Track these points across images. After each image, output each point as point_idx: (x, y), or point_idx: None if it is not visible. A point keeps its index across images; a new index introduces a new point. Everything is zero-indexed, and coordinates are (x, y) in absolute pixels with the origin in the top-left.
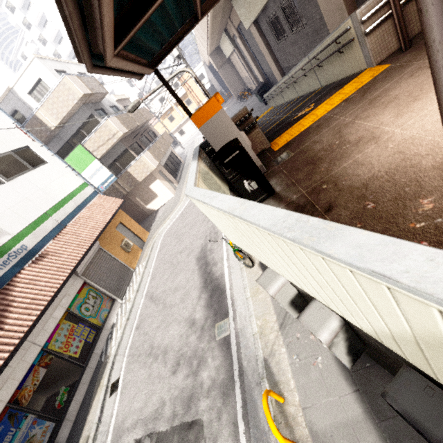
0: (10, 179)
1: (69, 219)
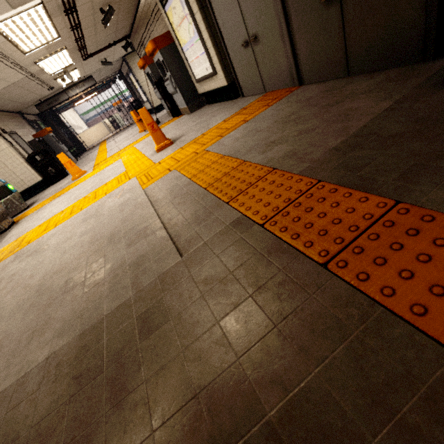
0: None
1: None
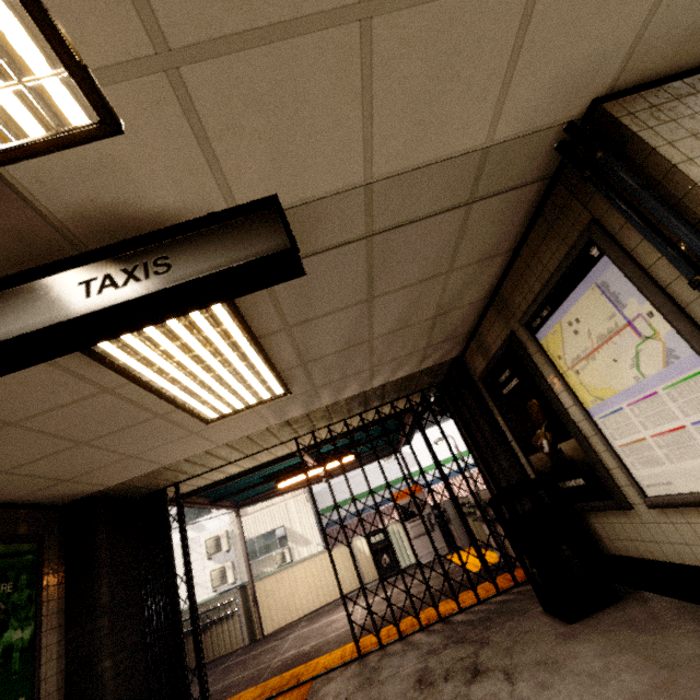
0: (444, 421)
1: (470, 467)
